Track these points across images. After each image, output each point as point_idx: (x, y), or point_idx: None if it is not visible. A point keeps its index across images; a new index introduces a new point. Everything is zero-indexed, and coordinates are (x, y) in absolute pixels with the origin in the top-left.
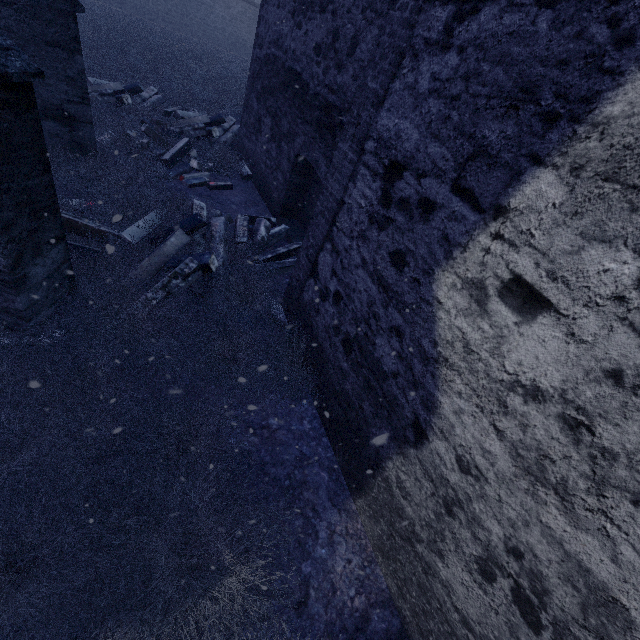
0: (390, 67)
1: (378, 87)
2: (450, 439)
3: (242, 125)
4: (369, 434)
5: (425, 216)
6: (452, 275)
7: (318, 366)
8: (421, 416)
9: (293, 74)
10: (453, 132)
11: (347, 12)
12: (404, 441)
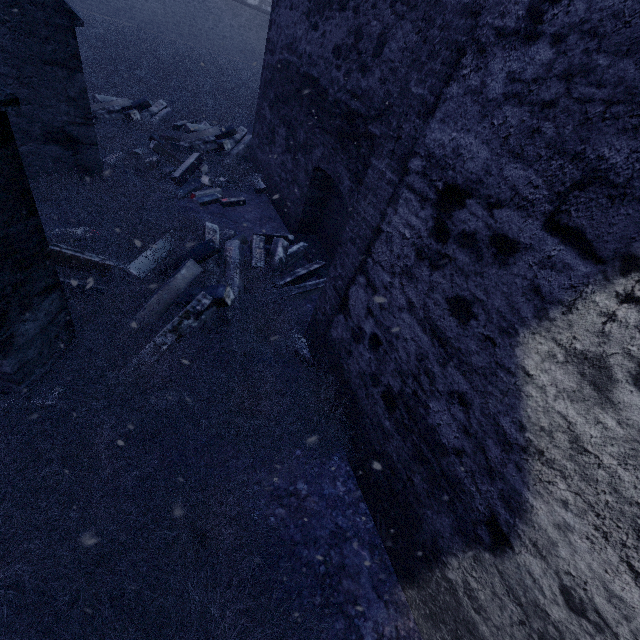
0: (443, 67)
1: (426, 93)
2: (549, 559)
3: (254, 136)
4: (422, 515)
5: (501, 258)
6: (548, 341)
7: (351, 416)
8: (501, 515)
9: (309, 80)
10: (546, 150)
11: (372, 7)
12: (474, 539)
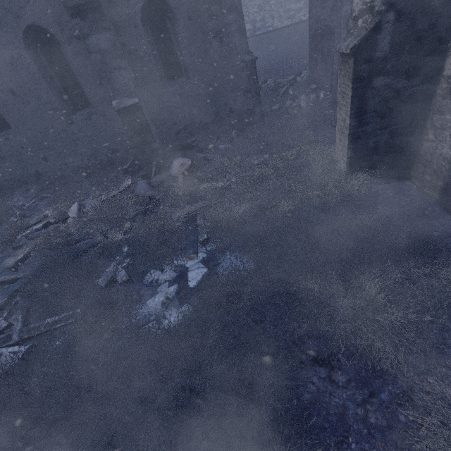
0: None
1: (340, 4)
2: None
3: (309, 70)
4: None
5: None
6: None
7: None
8: None
9: (325, 28)
10: None
11: None
12: None
